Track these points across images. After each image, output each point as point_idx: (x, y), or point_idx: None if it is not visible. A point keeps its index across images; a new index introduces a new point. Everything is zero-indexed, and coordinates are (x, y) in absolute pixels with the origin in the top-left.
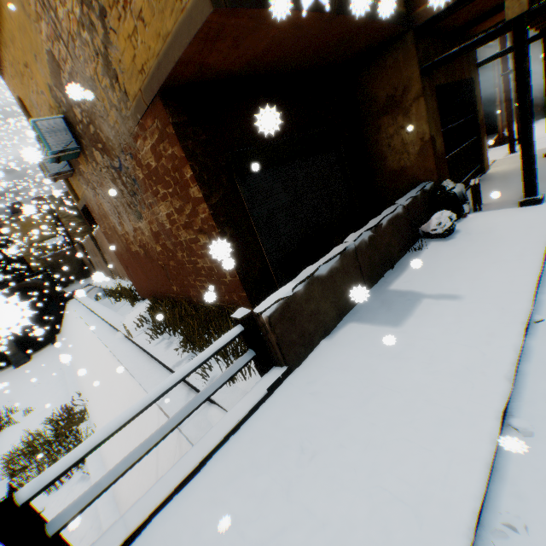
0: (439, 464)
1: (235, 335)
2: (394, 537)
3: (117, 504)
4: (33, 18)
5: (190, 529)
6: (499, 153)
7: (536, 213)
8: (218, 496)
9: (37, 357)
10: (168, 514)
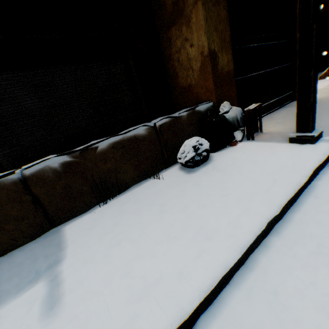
0: None
1: None
2: None
3: None
4: None
5: None
6: (322, 84)
7: (297, 158)
8: None
9: None
10: None
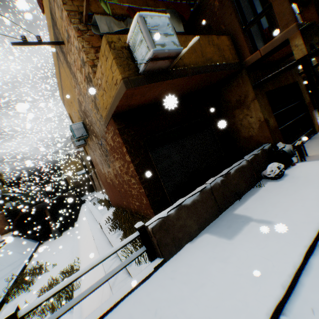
0: None
1: (134, 237)
2: None
3: None
4: (73, 87)
5: None
6: None
7: None
8: None
9: (65, 234)
10: None
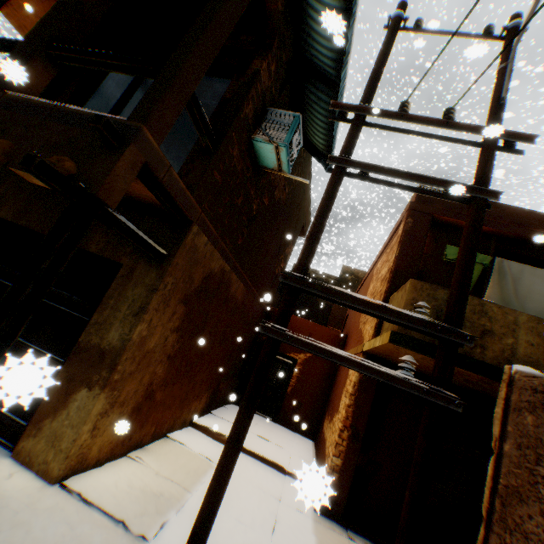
0: None
1: None
2: None
3: None
4: None
5: None
6: None
7: None
8: None
9: None
10: None
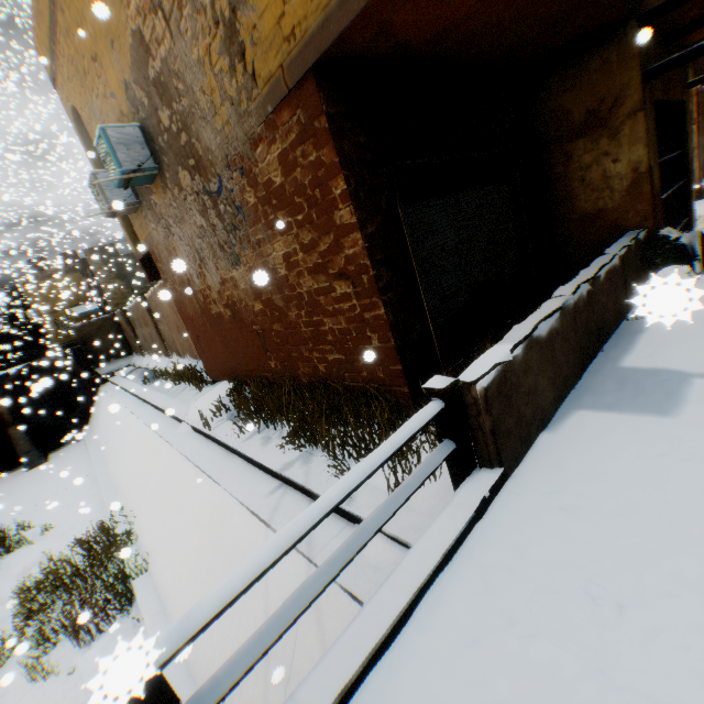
0: None
1: (433, 414)
2: None
3: (189, 668)
4: None
5: None
6: (700, 209)
7: None
8: (461, 670)
9: (57, 457)
10: (373, 697)
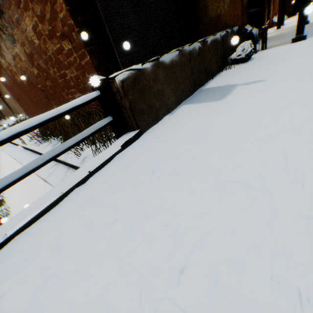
0: (277, 158)
1: (91, 97)
2: (248, 211)
3: None
4: None
5: (48, 240)
6: (270, 31)
7: (304, 43)
8: (78, 213)
9: None
10: (29, 233)
